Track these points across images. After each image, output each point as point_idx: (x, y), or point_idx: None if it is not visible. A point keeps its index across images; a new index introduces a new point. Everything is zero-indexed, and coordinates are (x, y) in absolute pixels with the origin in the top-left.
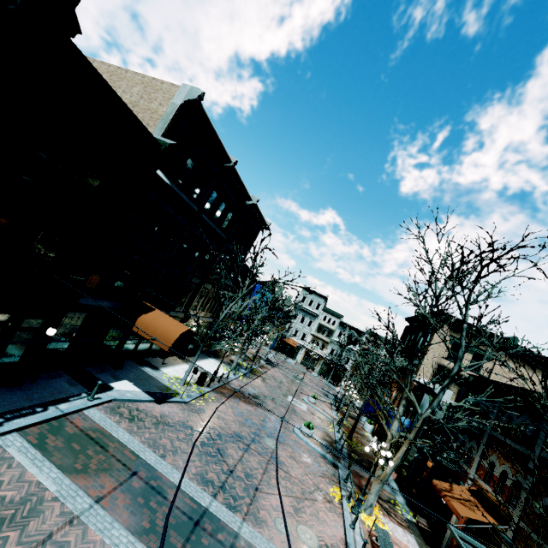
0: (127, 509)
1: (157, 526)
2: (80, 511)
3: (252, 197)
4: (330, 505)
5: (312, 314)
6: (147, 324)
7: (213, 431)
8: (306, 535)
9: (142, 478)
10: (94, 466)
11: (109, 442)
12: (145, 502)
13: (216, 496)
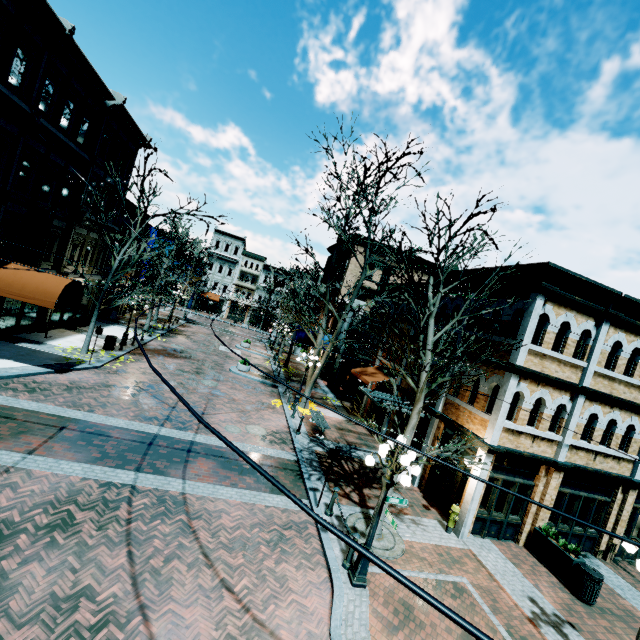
0: (69, 451)
1: (109, 454)
2: (12, 463)
3: (113, 94)
4: (273, 410)
5: (230, 261)
6: (8, 282)
7: (142, 384)
8: (255, 430)
9: (74, 429)
10: (6, 432)
11: (13, 413)
12: (88, 443)
13: (163, 425)
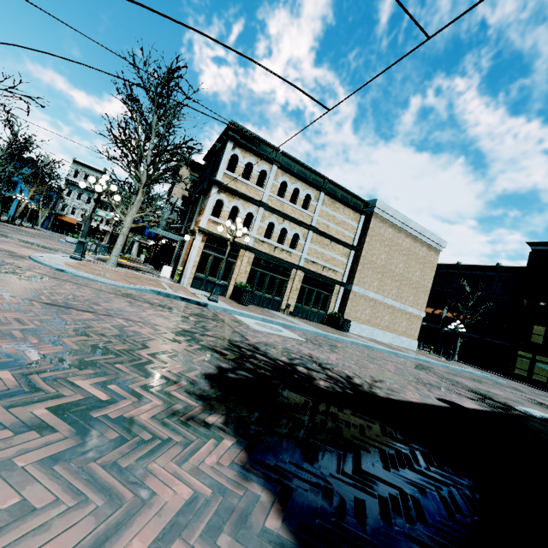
0: None
1: None
2: None
3: None
4: None
5: (89, 190)
6: None
7: None
8: (54, 246)
9: None
10: None
11: None
12: None
13: None
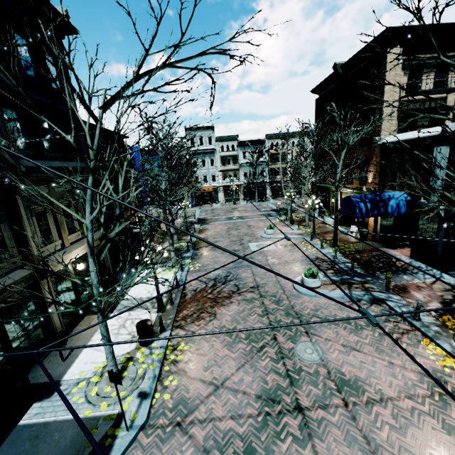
0: None
1: None
2: None
3: None
4: None
5: (209, 152)
6: None
7: (231, 451)
8: None
9: None
10: None
11: None
12: None
13: None
